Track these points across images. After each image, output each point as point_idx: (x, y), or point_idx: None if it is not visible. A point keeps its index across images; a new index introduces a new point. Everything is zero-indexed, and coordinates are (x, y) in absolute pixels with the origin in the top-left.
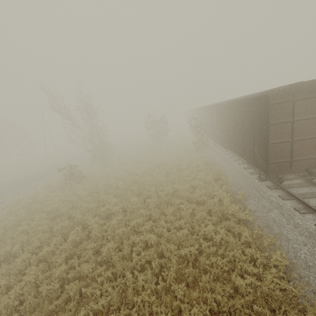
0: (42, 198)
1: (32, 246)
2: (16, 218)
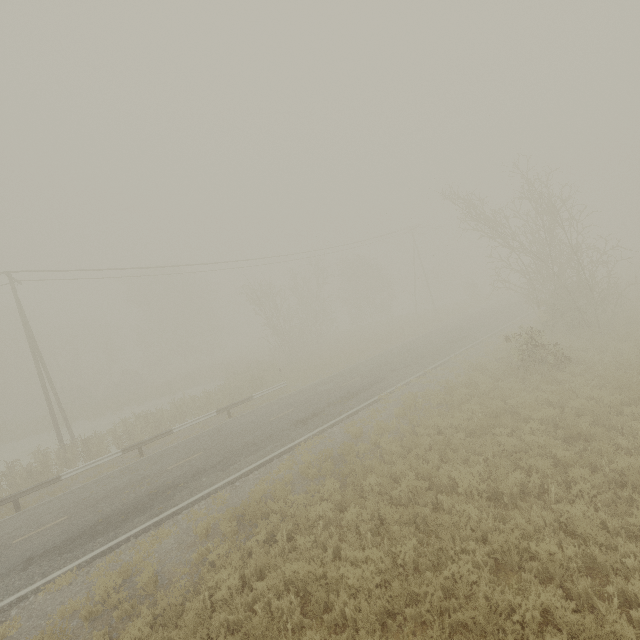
0: (497, 390)
1: (575, 488)
2: (481, 419)
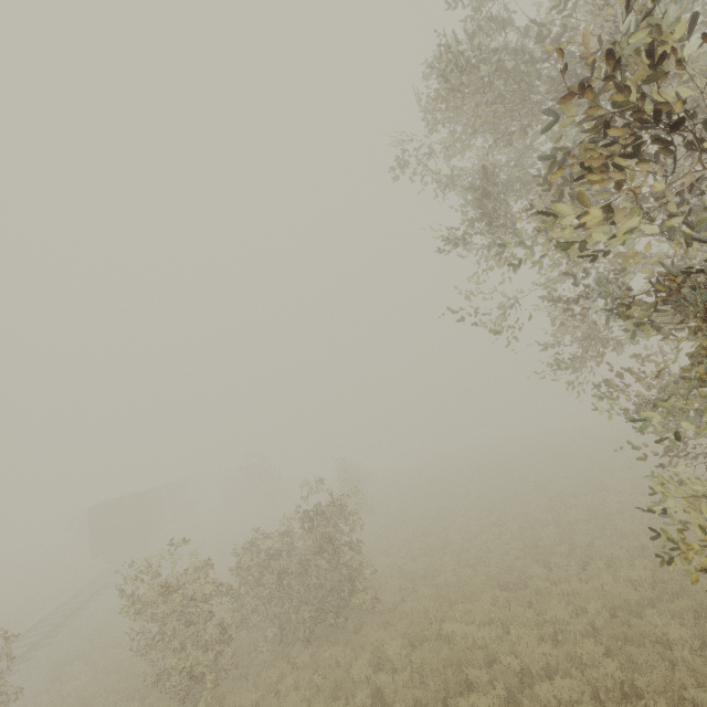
0: None
1: None
2: None
